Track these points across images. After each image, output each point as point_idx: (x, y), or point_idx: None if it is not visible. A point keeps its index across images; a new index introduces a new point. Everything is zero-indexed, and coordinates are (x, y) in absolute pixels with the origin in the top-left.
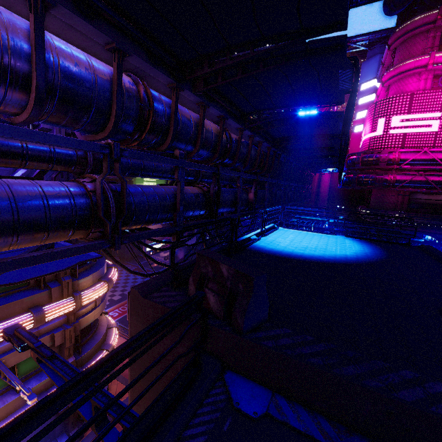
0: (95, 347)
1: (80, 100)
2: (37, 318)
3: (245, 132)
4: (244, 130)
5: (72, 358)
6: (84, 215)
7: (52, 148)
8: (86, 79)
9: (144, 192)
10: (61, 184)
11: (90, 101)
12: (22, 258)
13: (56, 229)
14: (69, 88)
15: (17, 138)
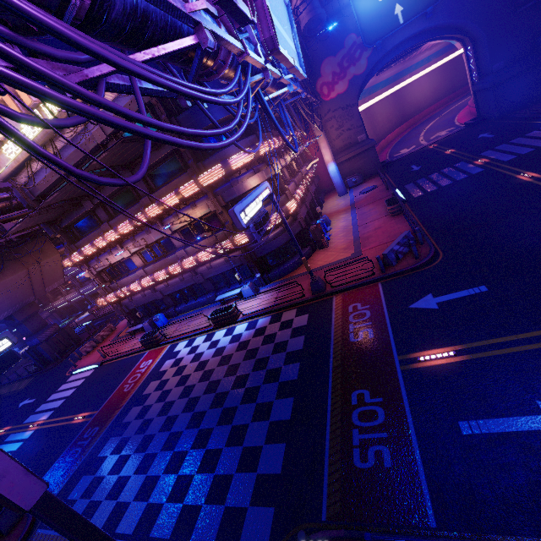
0: None
1: None
2: None
3: None
4: None
5: None
6: None
7: None
8: None
9: None
10: None
11: None
12: None
13: None
14: None
15: None
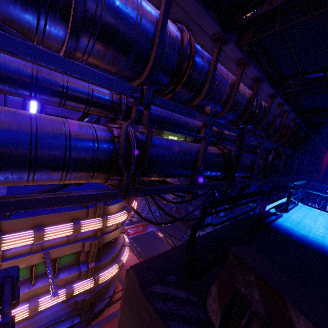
0: (110, 259)
1: (121, 37)
2: (75, 229)
3: (275, 99)
4: (275, 97)
5: (93, 263)
6: (105, 160)
7: (90, 91)
8: (131, 13)
9: (168, 145)
10: (90, 126)
11: (131, 40)
12: (27, 200)
13: (75, 171)
14: (111, 21)
15: (41, 63)
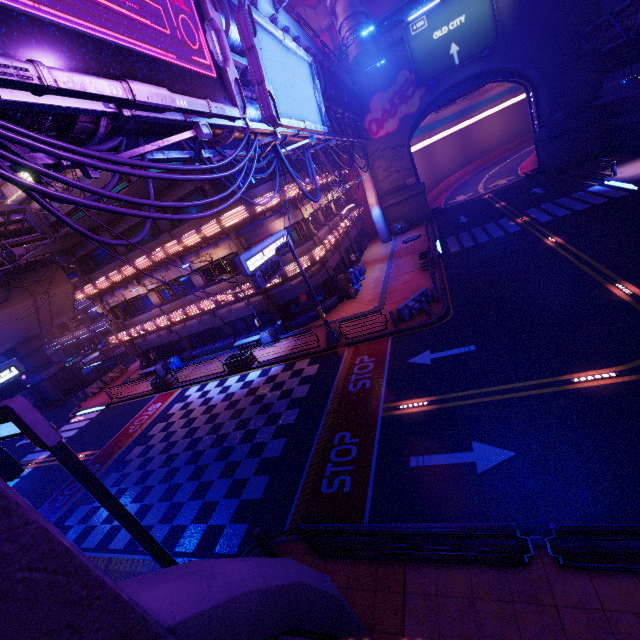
0: None
1: None
2: None
3: None
4: None
5: None
6: None
7: None
8: None
9: None
10: None
11: None
12: None
13: None
14: None
15: None
